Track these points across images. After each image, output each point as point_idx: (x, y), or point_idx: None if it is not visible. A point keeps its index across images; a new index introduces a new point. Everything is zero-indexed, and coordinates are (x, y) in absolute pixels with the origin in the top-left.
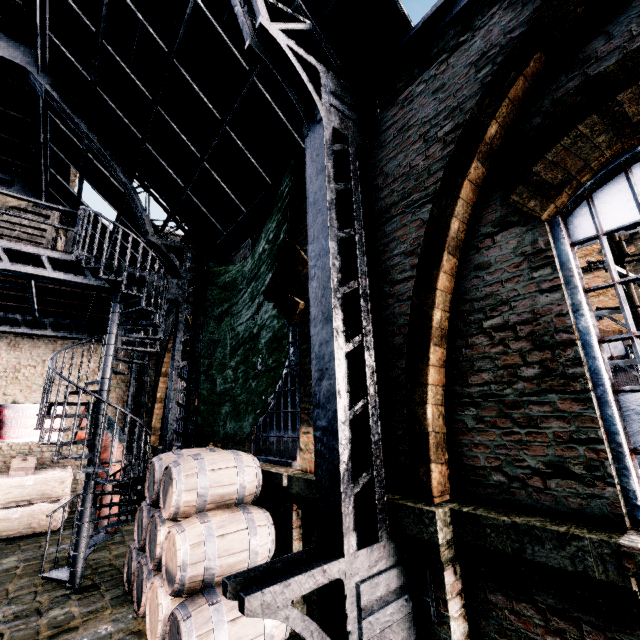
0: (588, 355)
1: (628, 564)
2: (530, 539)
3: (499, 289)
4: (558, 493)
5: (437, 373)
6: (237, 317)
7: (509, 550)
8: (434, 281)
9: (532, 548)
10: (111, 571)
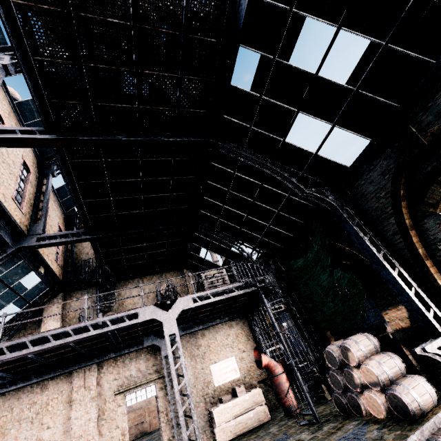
0: None
1: None
2: None
3: (437, 235)
4: None
5: (433, 269)
6: (318, 279)
7: None
8: (411, 241)
9: None
10: (326, 416)
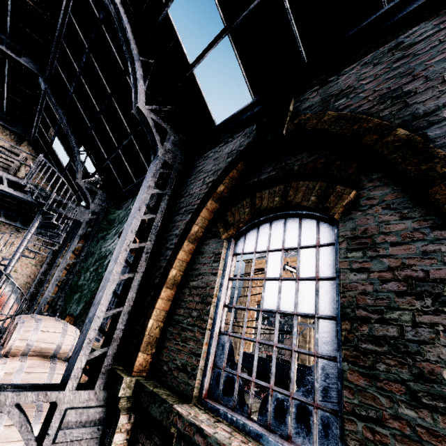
0: (216, 311)
1: (171, 416)
2: (153, 400)
3: (201, 267)
4: (179, 380)
5: (164, 303)
6: (105, 242)
7: (145, 405)
8: (177, 254)
9: (152, 405)
10: None
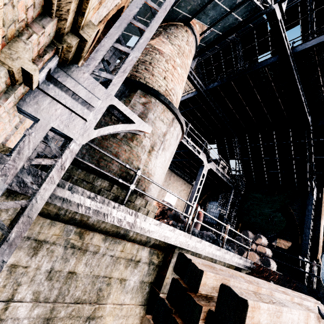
0: None
1: None
2: None
3: None
4: None
5: None
6: (262, 208)
7: None
8: None
9: None
10: None
